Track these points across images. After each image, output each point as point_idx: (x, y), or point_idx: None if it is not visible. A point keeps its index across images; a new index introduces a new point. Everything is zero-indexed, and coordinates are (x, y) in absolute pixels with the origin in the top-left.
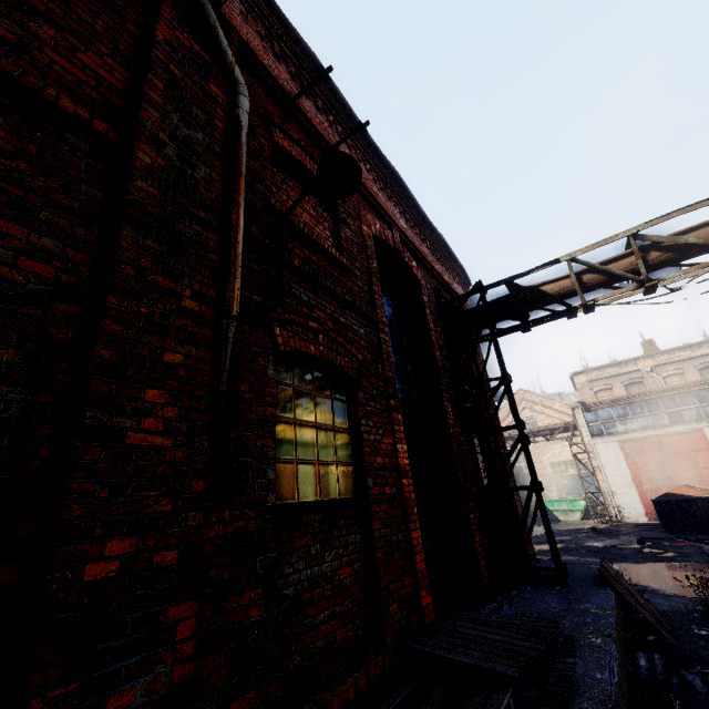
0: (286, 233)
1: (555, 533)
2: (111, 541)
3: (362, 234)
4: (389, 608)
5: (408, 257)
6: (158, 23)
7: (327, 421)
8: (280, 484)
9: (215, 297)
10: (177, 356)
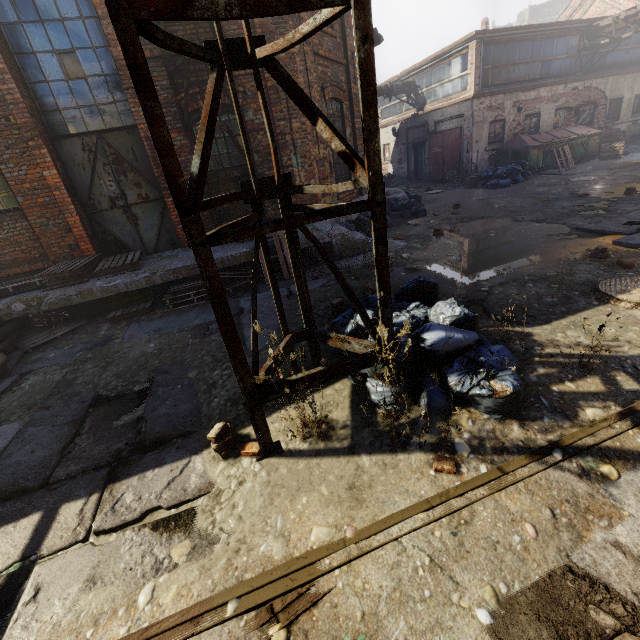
0: None
1: (618, 168)
2: None
3: None
4: (51, 249)
5: None
6: None
7: None
8: None
9: None
10: None
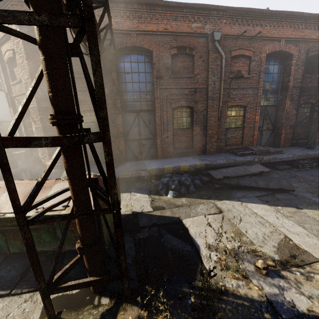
0: (232, 80)
1: None
2: (210, 130)
3: (260, 59)
4: (244, 142)
5: (288, 47)
6: (209, 59)
7: (238, 115)
8: (227, 125)
9: (218, 104)
10: (214, 113)
